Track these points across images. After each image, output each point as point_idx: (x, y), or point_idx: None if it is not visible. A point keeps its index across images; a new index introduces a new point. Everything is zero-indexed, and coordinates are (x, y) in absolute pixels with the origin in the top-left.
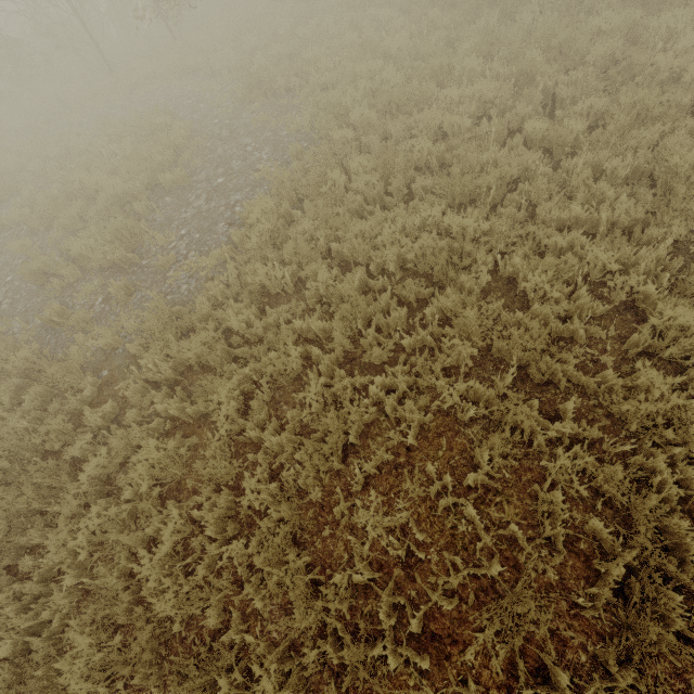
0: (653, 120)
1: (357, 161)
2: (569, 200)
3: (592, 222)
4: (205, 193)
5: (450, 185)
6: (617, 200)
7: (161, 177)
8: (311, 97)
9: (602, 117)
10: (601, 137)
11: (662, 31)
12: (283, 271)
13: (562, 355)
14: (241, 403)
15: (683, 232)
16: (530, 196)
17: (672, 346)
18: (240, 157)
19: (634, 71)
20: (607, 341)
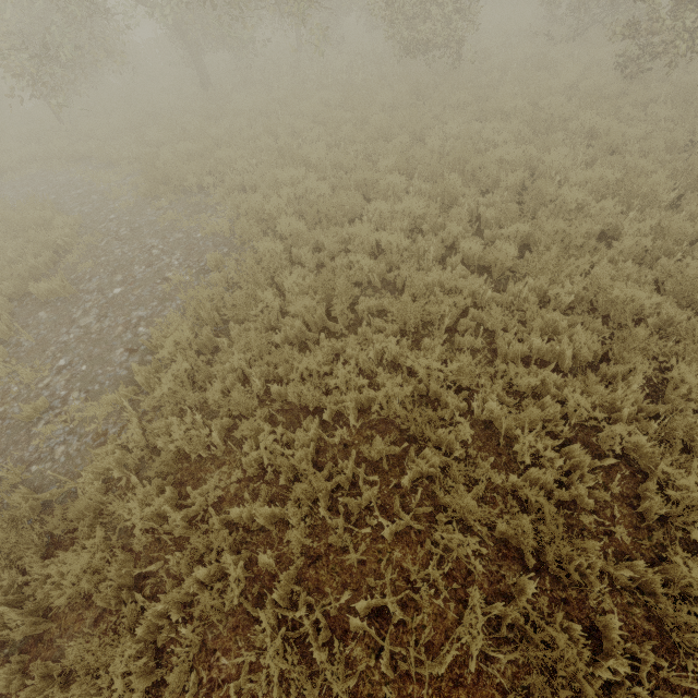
0: (575, 247)
1: (291, 278)
2: (521, 323)
3: (554, 353)
4: (96, 307)
5: (401, 311)
6: (572, 330)
7: (32, 287)
8: (228, 197)
9: (526, 238)
10: (538, 263)
11: (555, 166)
12: (208, 424)
13: (585, 546)
14: (150, 666)
15: (648, 370)
16: (482, 320)
17: (697, 525)
18: (144, 262)
19: (545, 199)
20: (612, 502)
